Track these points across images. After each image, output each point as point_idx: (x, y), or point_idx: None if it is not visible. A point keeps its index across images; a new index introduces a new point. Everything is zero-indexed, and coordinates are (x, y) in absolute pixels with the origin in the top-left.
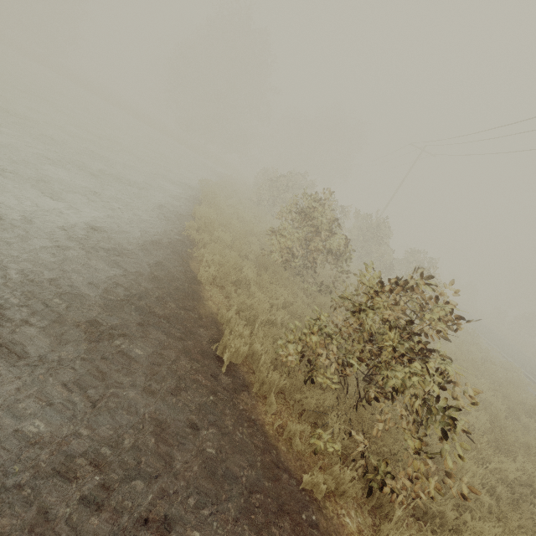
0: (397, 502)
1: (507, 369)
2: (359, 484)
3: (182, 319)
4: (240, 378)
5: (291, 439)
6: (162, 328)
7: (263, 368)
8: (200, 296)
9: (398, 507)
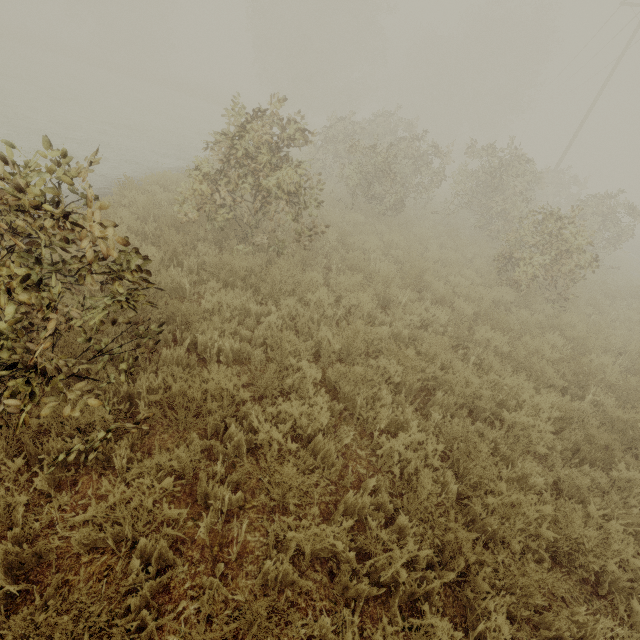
0: None
1: None
2: None
3: None
4: None
5: None
6: None
7: None
8: None
9: None
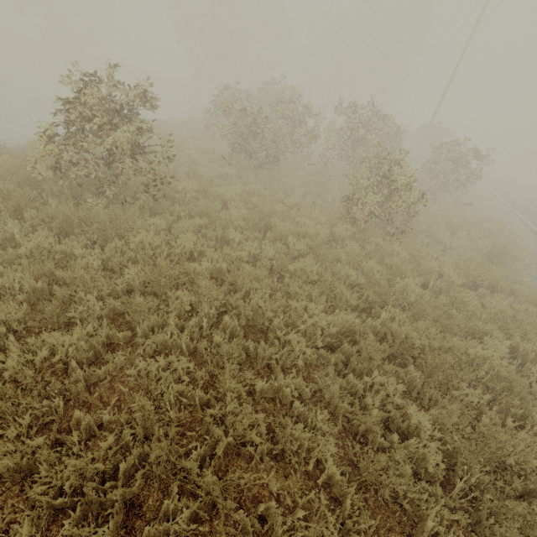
0: None
1: None
2: None
3: None
4: None
5: None
6: None
7: None
8: None
9: None
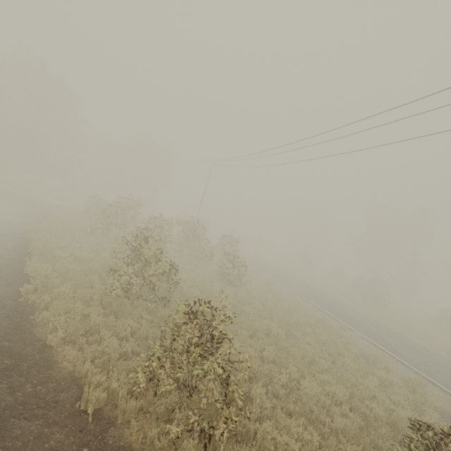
0: (222, 441)
1: (290, 300)
2: (202, 443)
3: (40, 395)
4: (106, 418)
5: (153, 441)
6: (23, 415)
7: (122, 402)
8: (54, 361)
9: (221, 445)
